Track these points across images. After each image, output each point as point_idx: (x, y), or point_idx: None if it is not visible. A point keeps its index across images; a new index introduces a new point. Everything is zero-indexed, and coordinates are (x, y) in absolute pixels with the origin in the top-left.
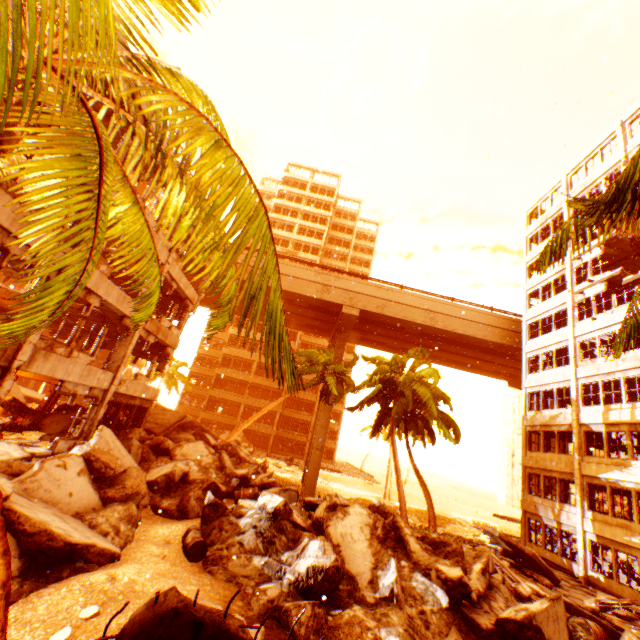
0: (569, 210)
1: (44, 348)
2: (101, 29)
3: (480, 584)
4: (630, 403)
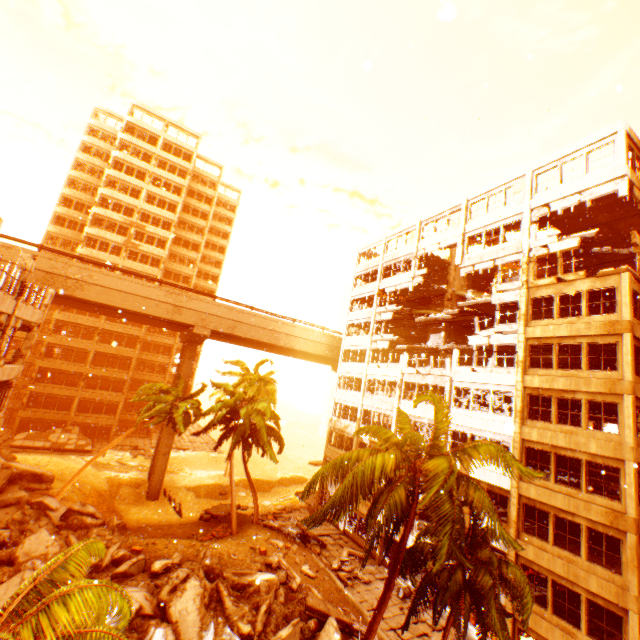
0: (382, 270)
1: None
2: None
3: (262, 624)
4: None
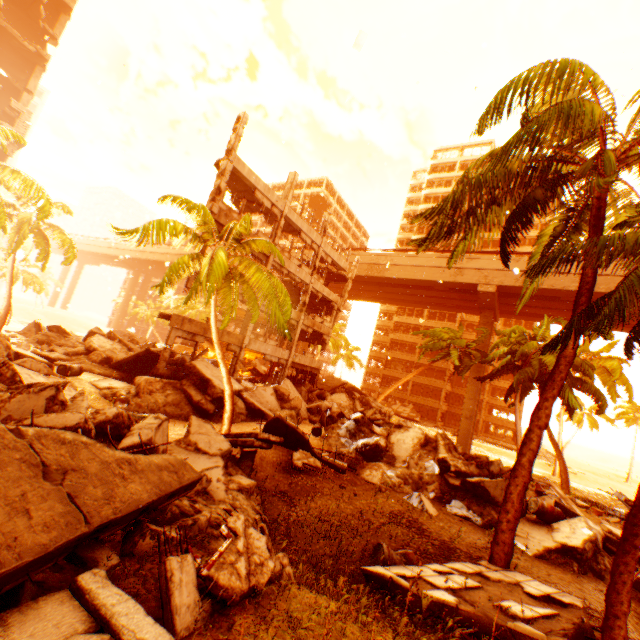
0: None
1: (254, 338)
2: (223, 270)
3: (465, 468)
4: None
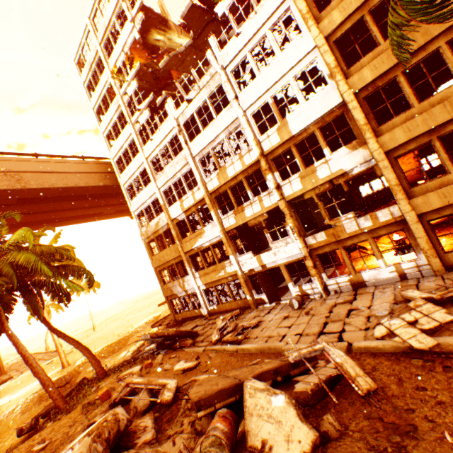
0: (104, 52)
1: None
2: None
3: None
4: (191, 191)
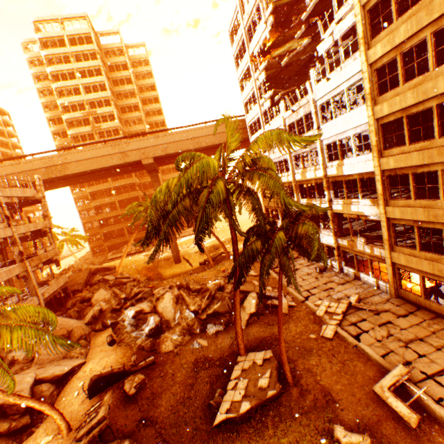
0: (247, 36)
1: None
2: None
3: (204, 305)
4: (287, 173)
